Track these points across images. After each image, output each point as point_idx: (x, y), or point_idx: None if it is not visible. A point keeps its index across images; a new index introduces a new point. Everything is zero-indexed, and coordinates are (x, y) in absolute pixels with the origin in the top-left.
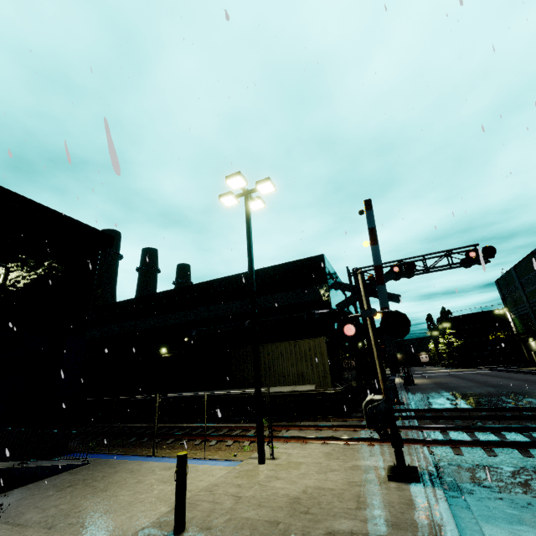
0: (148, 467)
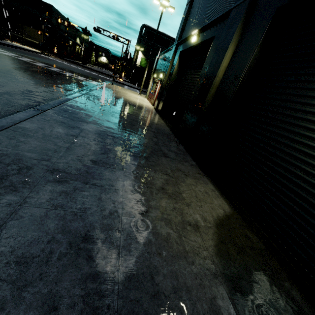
0: None
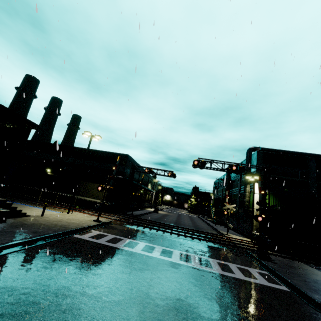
0: (34, 208)
